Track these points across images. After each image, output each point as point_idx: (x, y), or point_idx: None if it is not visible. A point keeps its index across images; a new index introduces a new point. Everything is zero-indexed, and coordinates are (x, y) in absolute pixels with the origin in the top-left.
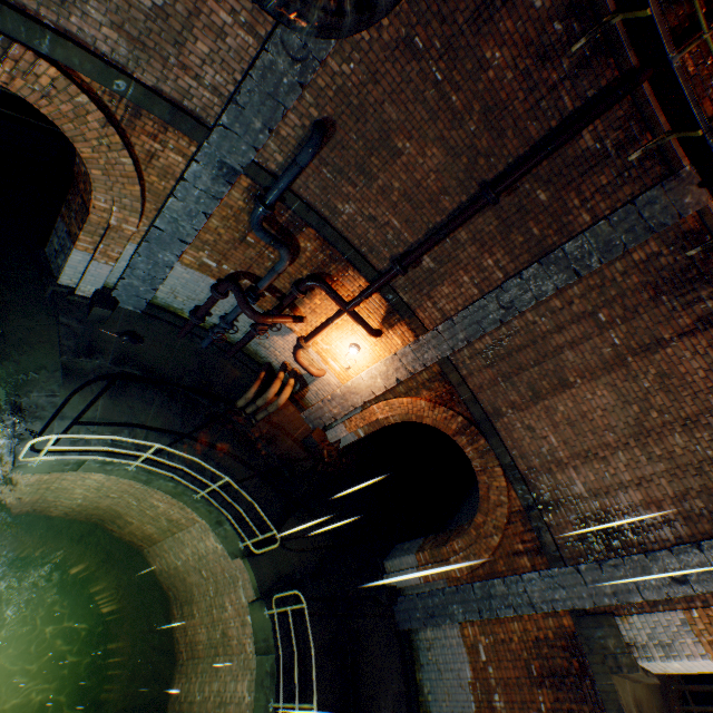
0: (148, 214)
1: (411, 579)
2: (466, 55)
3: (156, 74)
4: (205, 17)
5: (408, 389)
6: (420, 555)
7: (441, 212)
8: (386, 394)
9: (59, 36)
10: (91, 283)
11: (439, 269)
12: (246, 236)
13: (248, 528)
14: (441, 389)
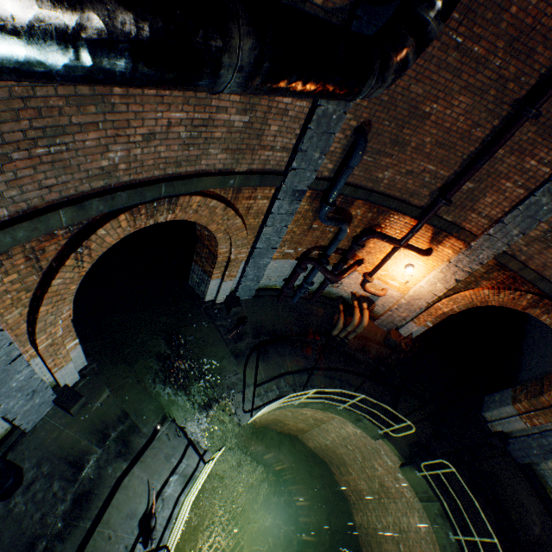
0: (249, 242)
1: (516, 425)
2: (484, 8)
3: (247, 161)
4: (274, 109)
5: (466, 284)
6: (517, 405)
7: (473, 142)
8: (445, 292)
9: (199, 177)
10: (223, 294)
11: (478, 186)
12: (311, 225)
13: (379, 419)
14: (501, 276)
